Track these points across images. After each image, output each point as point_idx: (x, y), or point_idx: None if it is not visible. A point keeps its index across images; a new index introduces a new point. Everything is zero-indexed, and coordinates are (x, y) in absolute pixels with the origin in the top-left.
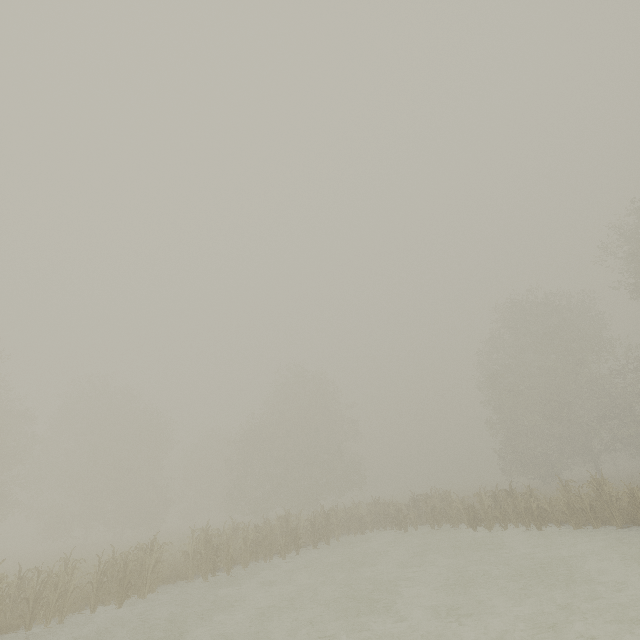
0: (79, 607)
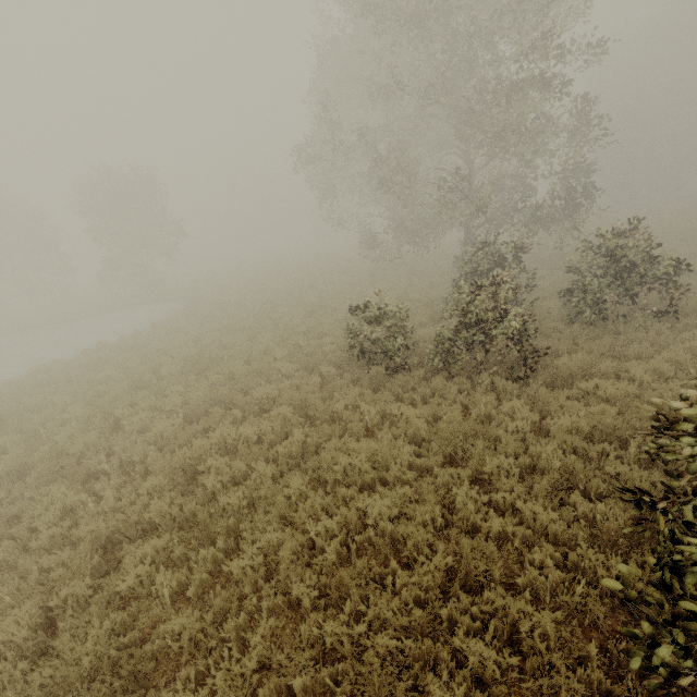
0: None
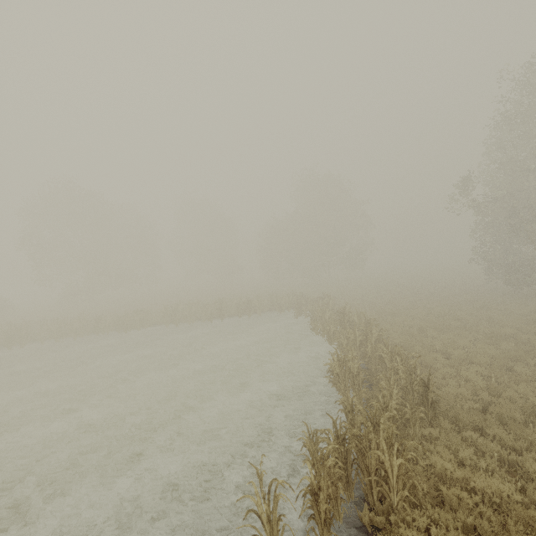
0: (122, 329)
